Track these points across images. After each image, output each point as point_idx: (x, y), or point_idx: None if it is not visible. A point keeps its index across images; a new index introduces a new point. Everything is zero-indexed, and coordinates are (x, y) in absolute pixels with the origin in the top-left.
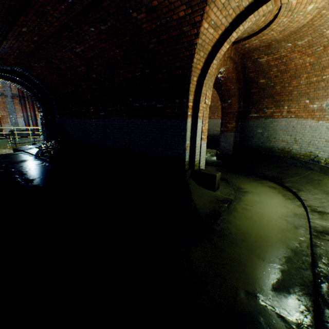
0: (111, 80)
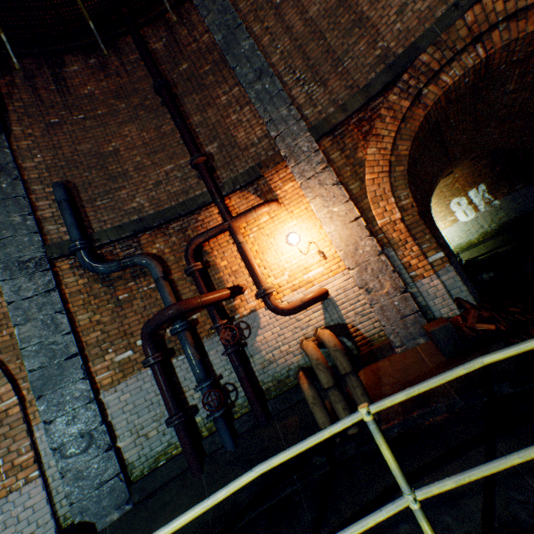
0: (421, 201)
